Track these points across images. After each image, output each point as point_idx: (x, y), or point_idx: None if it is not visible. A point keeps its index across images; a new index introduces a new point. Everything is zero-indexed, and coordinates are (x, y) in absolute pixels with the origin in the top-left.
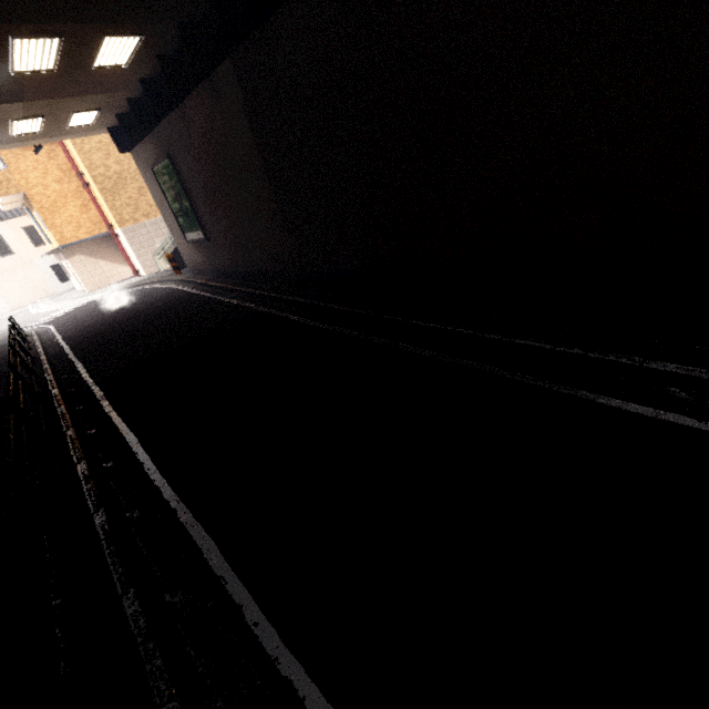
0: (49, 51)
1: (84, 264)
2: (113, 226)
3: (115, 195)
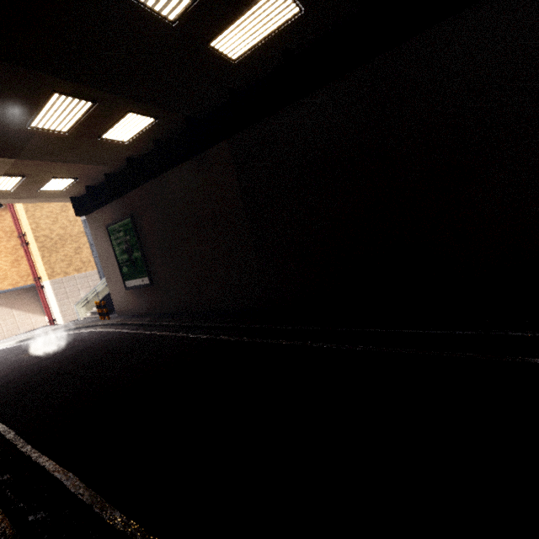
0: (76, 114)
1: None
2: (41, 278)
3: (53, 252)
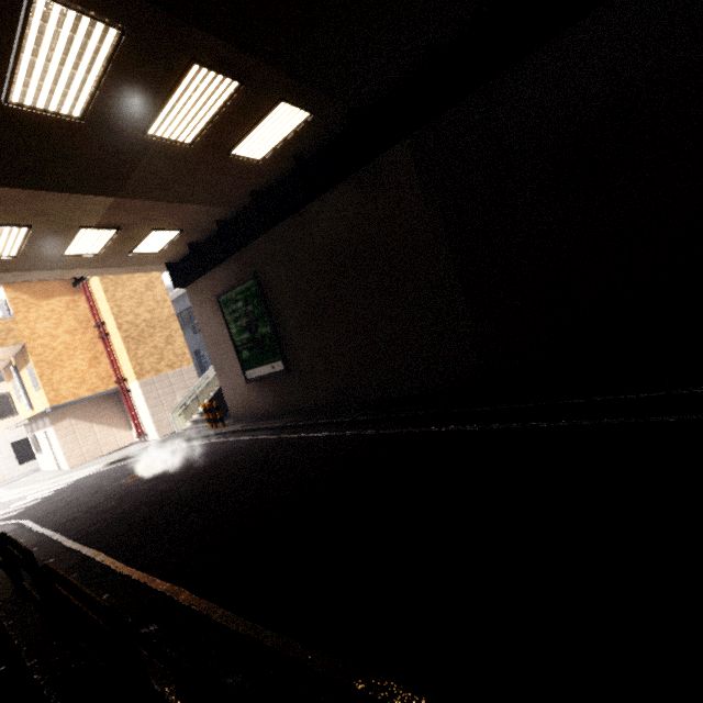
0: (210, 106)
1: (74, 430)
2: (126, 380)
3: (140, 344)
